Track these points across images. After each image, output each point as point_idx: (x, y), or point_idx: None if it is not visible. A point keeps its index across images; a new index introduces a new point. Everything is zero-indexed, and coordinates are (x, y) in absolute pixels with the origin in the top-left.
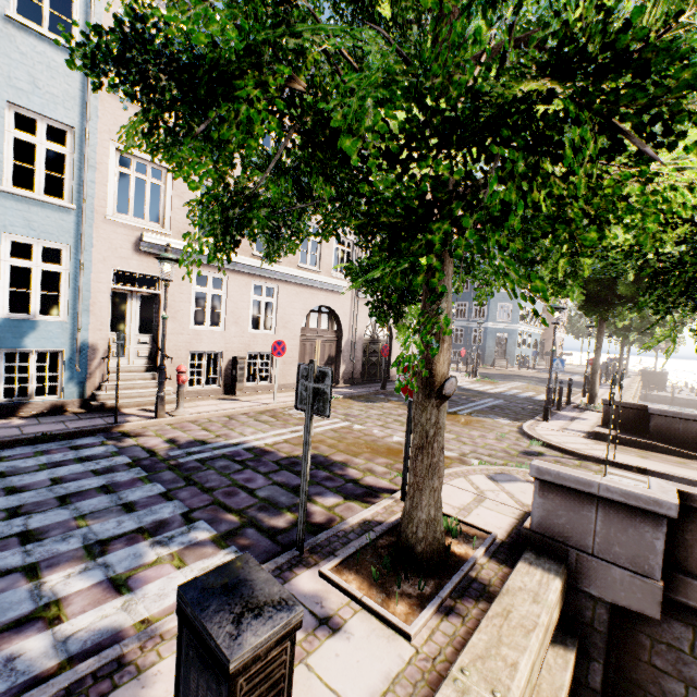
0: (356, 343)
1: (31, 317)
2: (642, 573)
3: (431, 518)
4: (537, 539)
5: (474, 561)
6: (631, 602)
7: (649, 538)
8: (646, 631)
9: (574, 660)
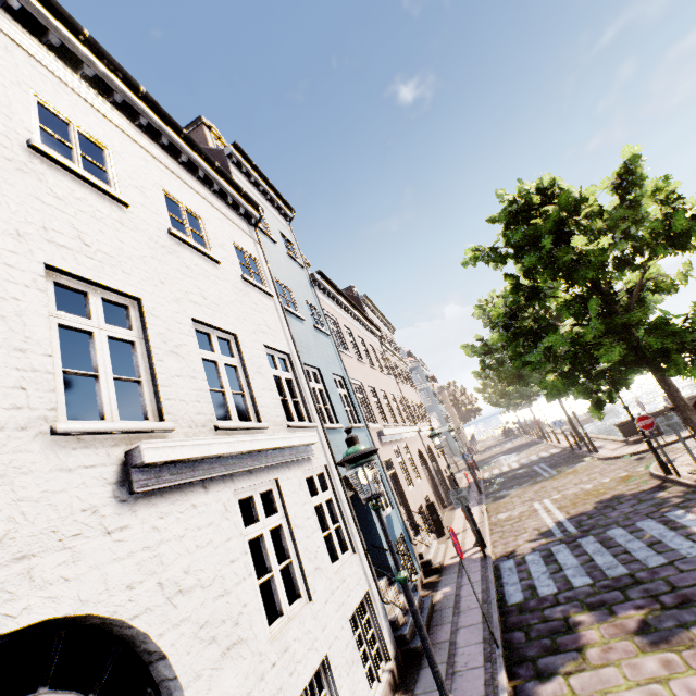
0: (434, 471)
1: (386, 513)
2: None
3: None
4: None
5: None
6: None
7: None
8: None
9: None
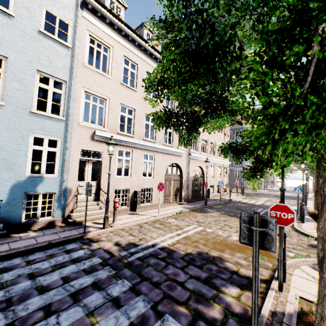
0: (189, 181)
1: (40, 175)
2: None
3: None
4: None
5: None
6: None
7: None
8: None
9: None
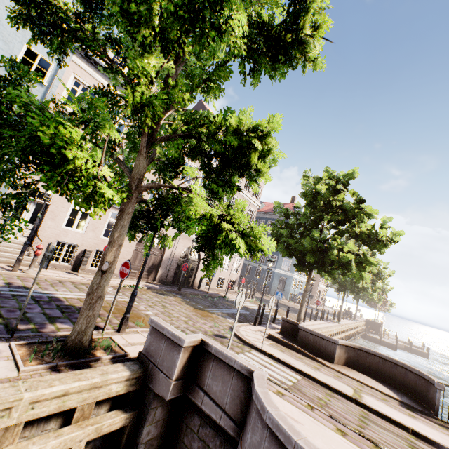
0: (173, 260)
1: None
2: (169, 376)
3: (82, 330)
4: (142, 357)
5: (98, 358)
6: (161, 391)
7: (175, 358)
8: (186, 421)
9: (126, 420)
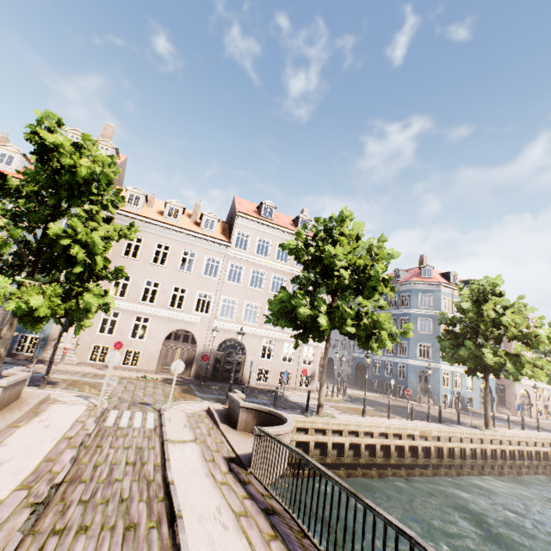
0: (209, 354)
1: None
2: None
3: None
4: None
5: None
6: None
7: None
8: None
9: None
